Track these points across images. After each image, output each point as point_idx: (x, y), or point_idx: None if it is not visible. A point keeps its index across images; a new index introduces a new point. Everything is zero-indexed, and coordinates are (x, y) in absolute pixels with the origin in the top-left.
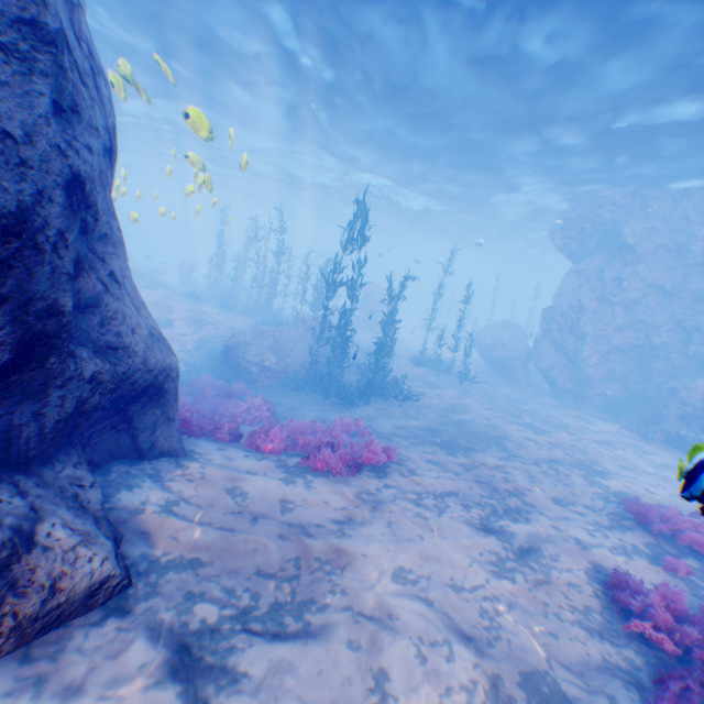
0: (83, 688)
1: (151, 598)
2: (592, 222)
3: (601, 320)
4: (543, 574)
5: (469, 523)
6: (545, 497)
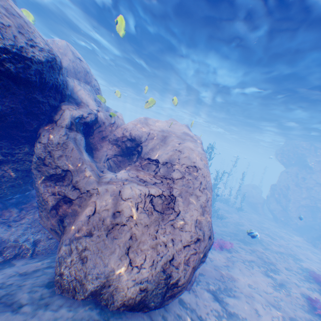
0: (202, 298)
1: (200, 281)
2: (293, 153)
3: (296, 193)
4: (288, 292)
5: (261, 272)
6: (282, 267)
